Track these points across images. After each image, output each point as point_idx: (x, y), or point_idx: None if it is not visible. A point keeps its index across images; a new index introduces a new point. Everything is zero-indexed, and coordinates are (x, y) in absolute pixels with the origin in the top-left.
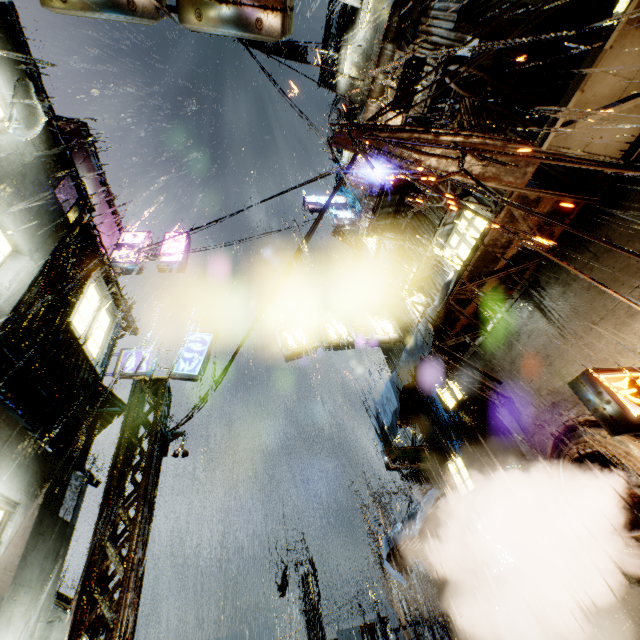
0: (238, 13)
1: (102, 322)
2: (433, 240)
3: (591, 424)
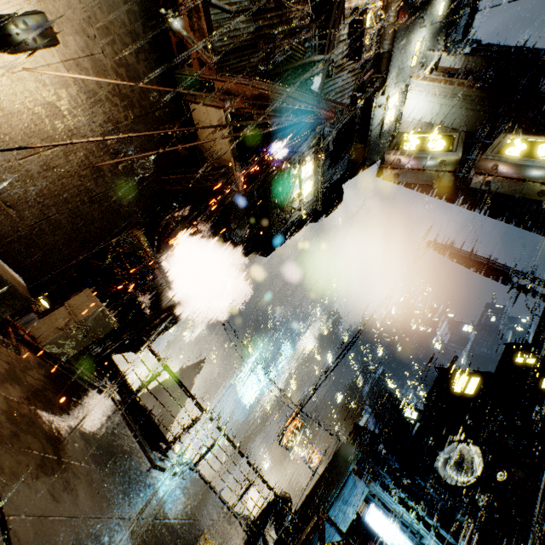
0: (412, 166)
1: None
2: None
3: None
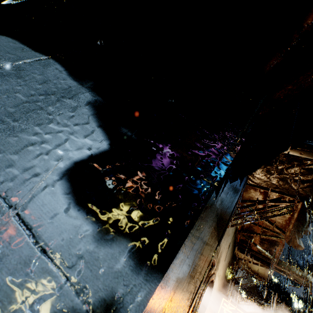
0: None
1: None
2: None
3: None
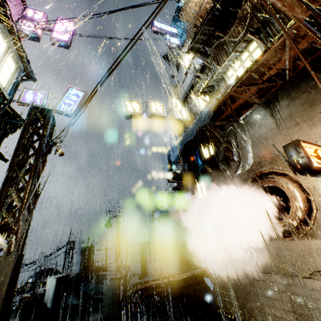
0: None
1: (9, 65)
2: (226, 60)
3: (272, 174)
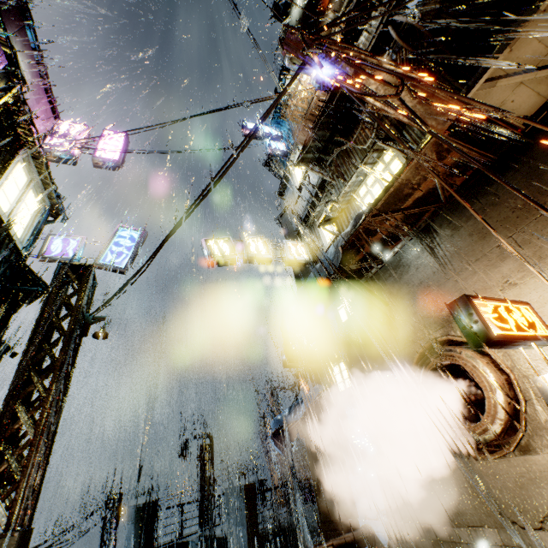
0: None
1: (29, 204)
2: (353, 176)
3: (450, 343)
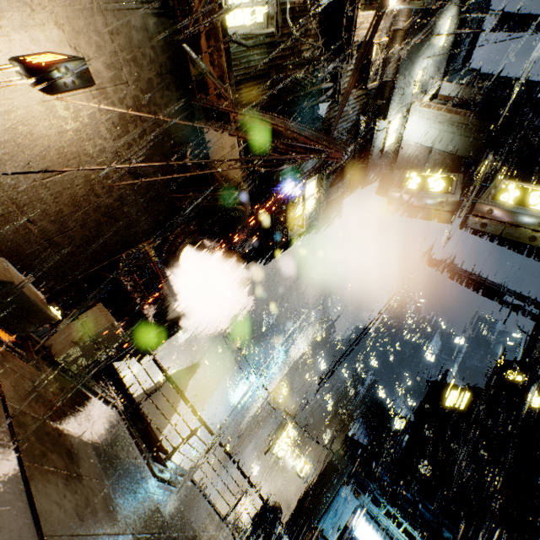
0: (413, 203)
1: None
2: None
3: None
